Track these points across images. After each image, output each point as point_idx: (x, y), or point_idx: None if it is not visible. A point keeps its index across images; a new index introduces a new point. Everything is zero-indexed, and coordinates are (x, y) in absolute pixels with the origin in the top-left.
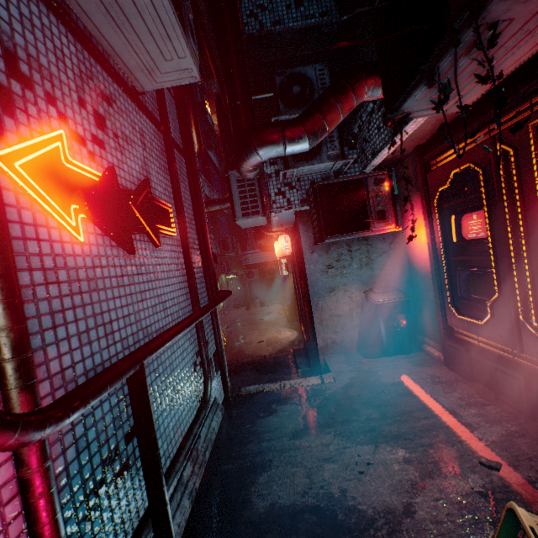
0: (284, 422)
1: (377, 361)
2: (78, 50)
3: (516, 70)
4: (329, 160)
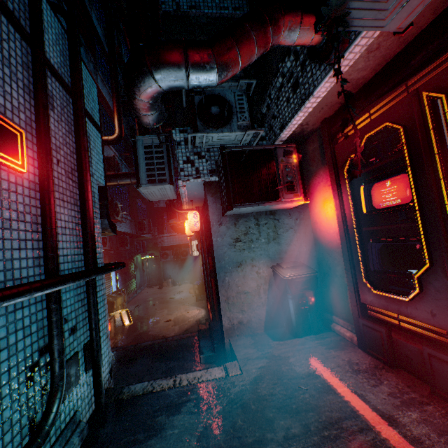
0: None
1: (287, 343)
2: None
3: (445, 8)
4: (240, 130)
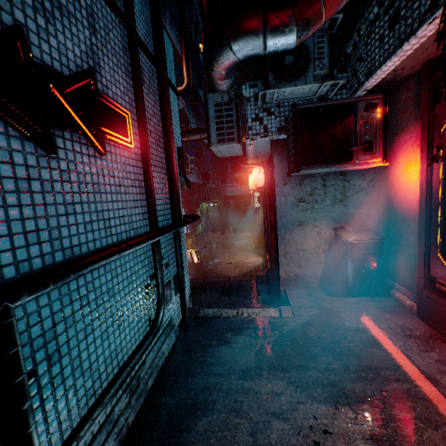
0: (235, 356)
1: (340, 300)
2: None
3: None
4: (315, 82)
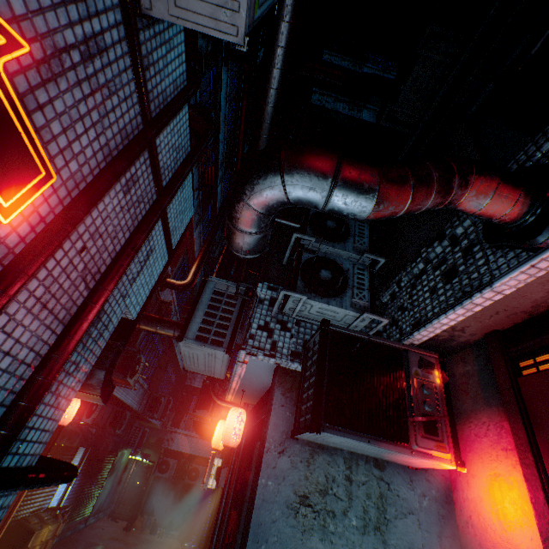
0: None
1: None
2: None
3: None
4: (353, 309)
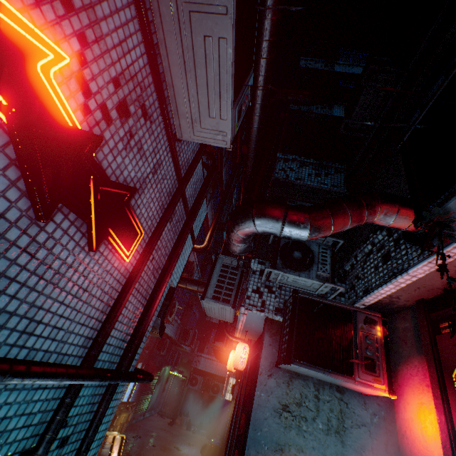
0: None
1: None
2: (145, 69)
3: None
4: (317, 279)
